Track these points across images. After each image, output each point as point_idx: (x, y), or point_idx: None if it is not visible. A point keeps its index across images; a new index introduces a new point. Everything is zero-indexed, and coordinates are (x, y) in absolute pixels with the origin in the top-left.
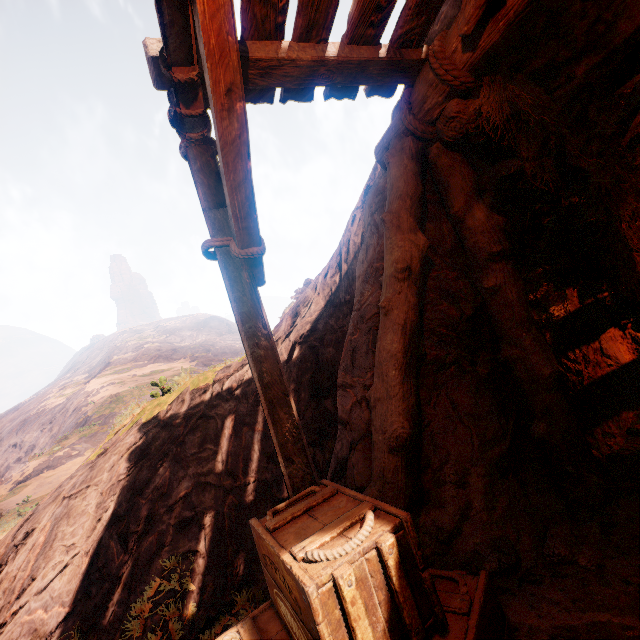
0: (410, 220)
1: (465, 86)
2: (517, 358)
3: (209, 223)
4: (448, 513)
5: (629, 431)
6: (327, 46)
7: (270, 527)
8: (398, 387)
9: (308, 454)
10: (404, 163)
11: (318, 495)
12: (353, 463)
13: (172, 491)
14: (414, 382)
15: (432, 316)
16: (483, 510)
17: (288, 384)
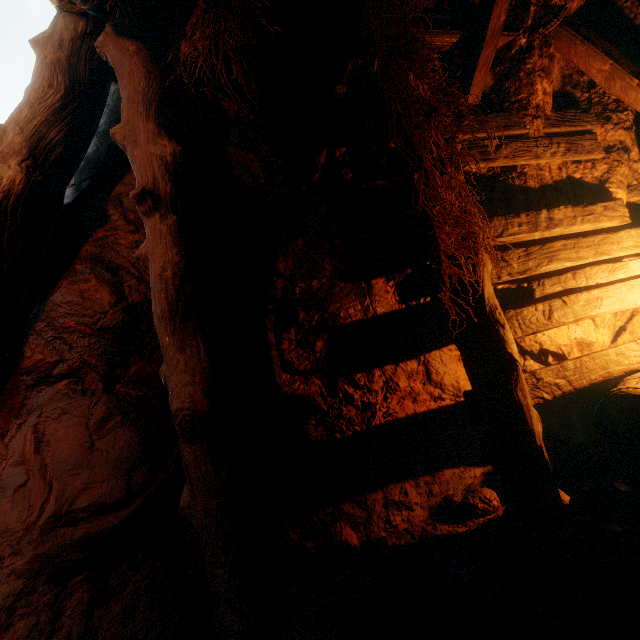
0: (14, 139)
1: None
2: (165, 377)
3: None
4: None
5: (444, 501)
6: None
7: None
8: None
9: None
10: (44, 53)
11: None
12: None
13: None
14: None
15: (63, 298)
16: None
17: None
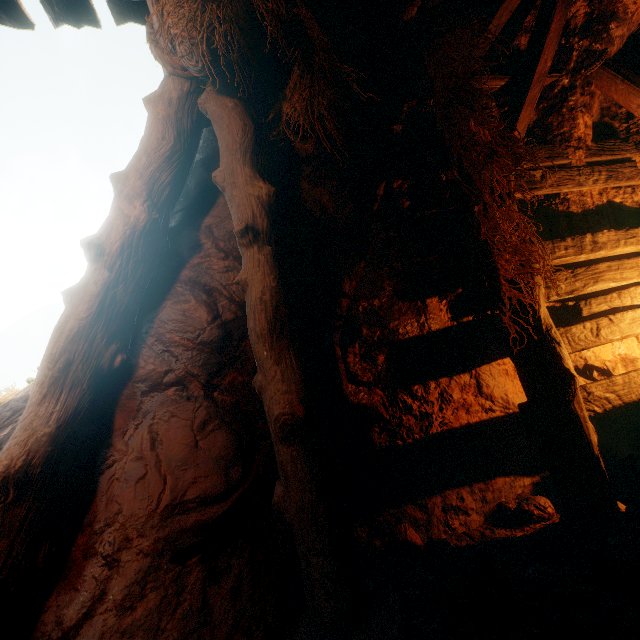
0: (136, 184)
1: None
2: (261, 386)
3: None
4: (78, 601)
5: (498, 508)
6: None
7: None
8: (31, 409)
9: None
10: (157, 110)
11: None
12: None
13: None
14: (68, 405)
15: (168, 317)
16: (115, 608)
17: None
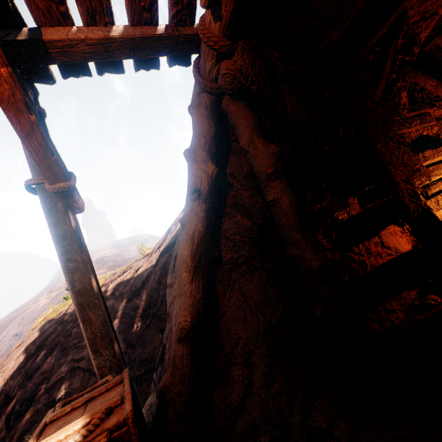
0: (203, 154)
1: (225, 48)
2: (296, 255)
3: (30, 167)
4: (235, 390)
5: (409, 306)
6: (113, 28)
7: (47, 420)
8: (187, 286)
9: (115, 346)
10: (200, 112)
11: (104, 385)
12: (167, 349)
13: (52, 375)
14: (203, 281)
15: (229, 226)
16: (262, 387)
17: (152, 284)
